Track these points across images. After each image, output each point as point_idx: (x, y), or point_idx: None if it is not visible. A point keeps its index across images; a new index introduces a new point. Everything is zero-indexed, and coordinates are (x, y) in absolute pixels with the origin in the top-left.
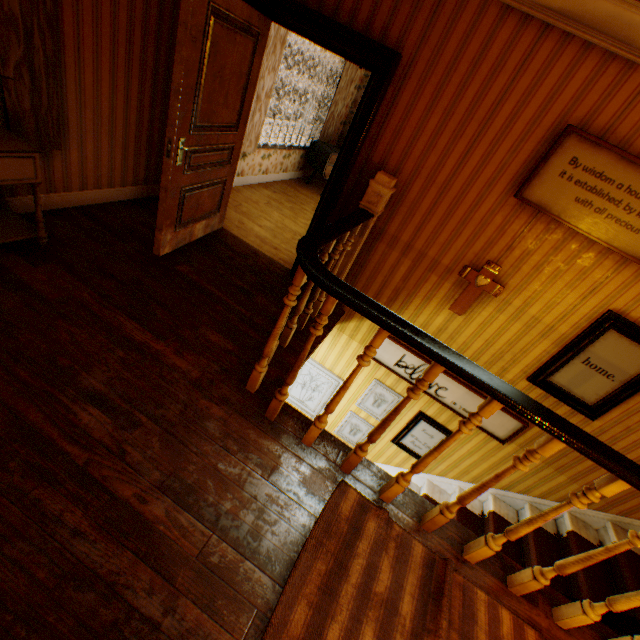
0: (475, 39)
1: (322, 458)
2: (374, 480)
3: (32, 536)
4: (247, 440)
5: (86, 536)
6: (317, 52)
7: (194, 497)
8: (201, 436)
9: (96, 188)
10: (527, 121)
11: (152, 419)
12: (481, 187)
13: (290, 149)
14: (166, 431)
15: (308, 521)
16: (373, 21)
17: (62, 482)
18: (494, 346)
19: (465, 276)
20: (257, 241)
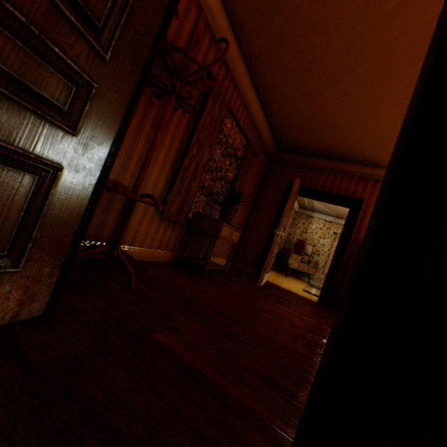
0: None
1: None
2: None
3: None
4: None
5: None
6: None
7: None
8: None
9: (219, 257)
10: None
11: None
12: None
13: None
14: None
15: None
16: (346, 192)
17: None
18: None
19: None
20: (286, 287)
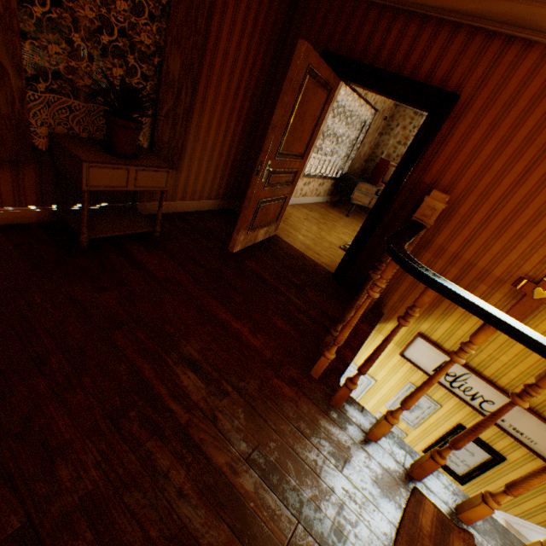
0: (536, 79)
1: (389, 457)
2: (447, 494)
3: (145, 488)
4: (317, 425)
5: (188, 499)
6: (354, 107)
7: (277, 477)
8: (277, 414)
9: (190, 199)
10: None
11: (236, 390)
12: (540, 204)
13: (324, 179)
14: (248, 403)
15: (388, 529)
16: (433, 73)
17: (168, 438)
18: None
19: (520, 287)
20: (302, 247)
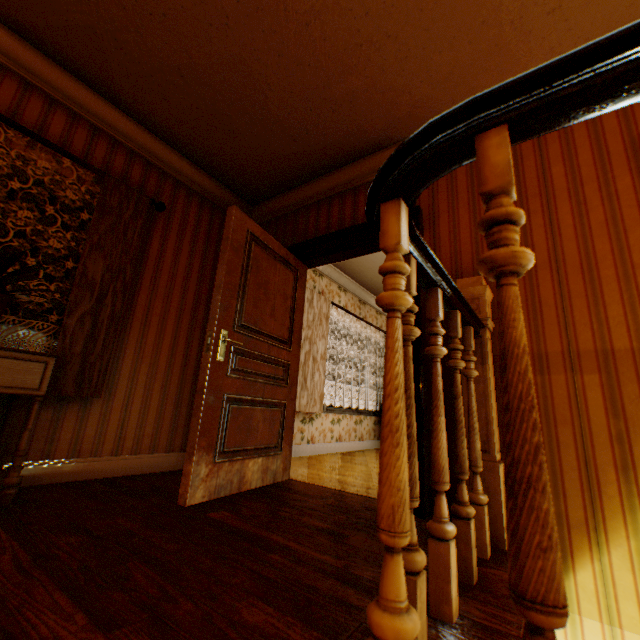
0: None
1: None
2: None
3: None
4: None
5: None
6: (358, 331)
7: None
8: None
9: (133, 452)
10: (590, 162)
11: None
12: (604, 232)
13: (359, 414)
14: None
15: None
16: None
17: None
18: None
19: None
20: (339, 484)
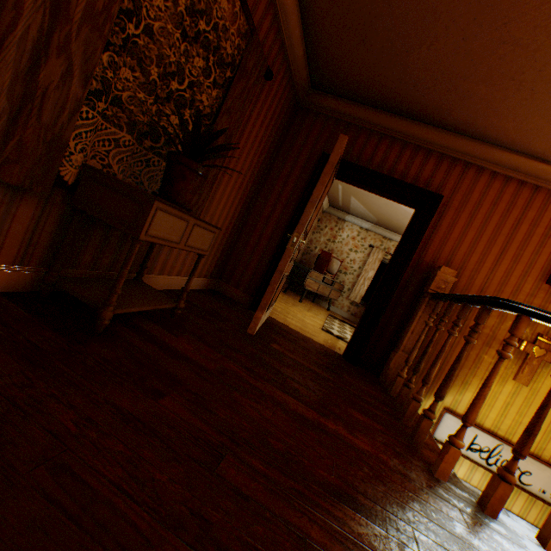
0: (490, 191)
1: None
2: None
3: None
4: None
5: None
6: None
7: None
8: (474, 550)
9: (184, 275)
10: (539, 235)
11: (413, 526)
12: (517, 277)
13: None
14: (441, 545)
15: None
16: (417, 179)
17: None
18: None
19: (522, 347)
20: (298, 328)
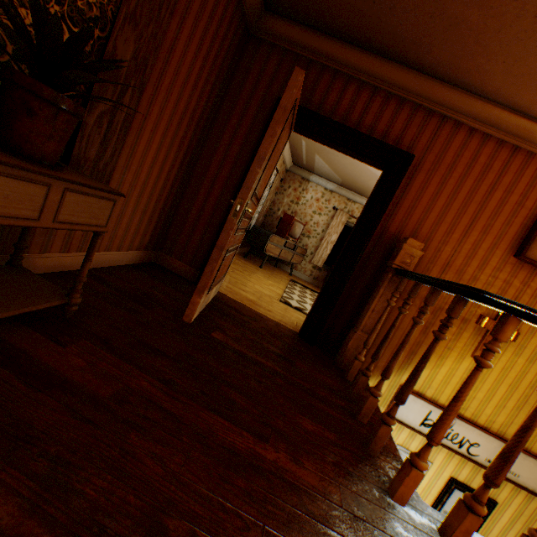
0: (466, 151)
1: None
2: None
3: None
4: None
5: None
6: None
7: None
8: None
9: (106, 249)
10: (513, 203)
11: None
12: (485, 250)
13: None
14: None
15: None
16: (387, 135)
17: None
18: (517, 390)
19: (483, 324)
20: (252, 304)
